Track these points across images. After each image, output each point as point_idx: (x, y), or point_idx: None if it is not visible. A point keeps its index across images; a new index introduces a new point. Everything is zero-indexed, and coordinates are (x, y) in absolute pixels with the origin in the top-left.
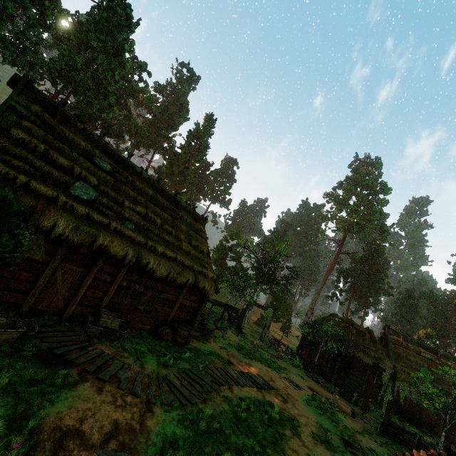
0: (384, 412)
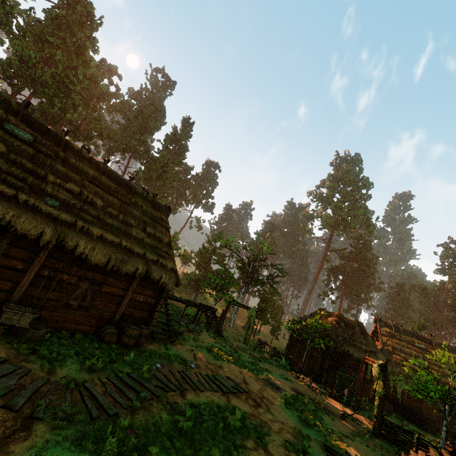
0: (377, 410)
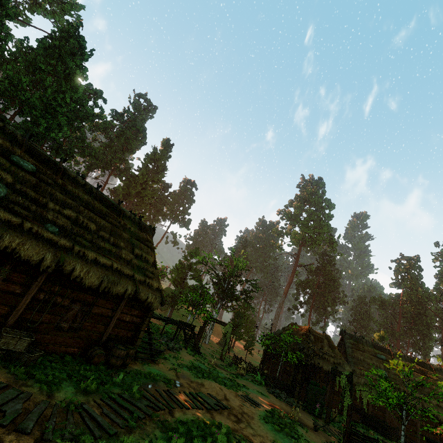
0: (345, 420)
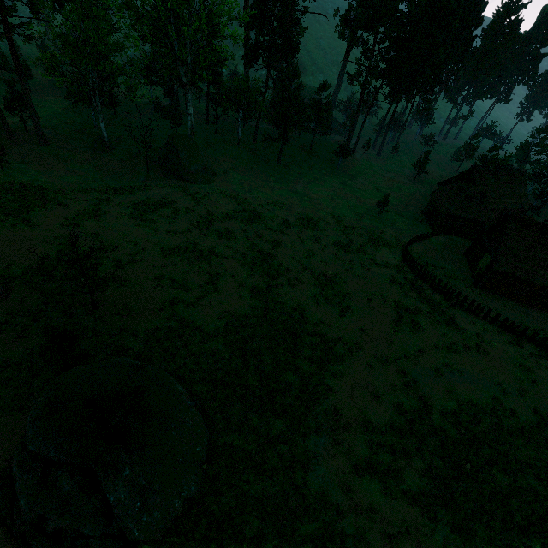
0: None
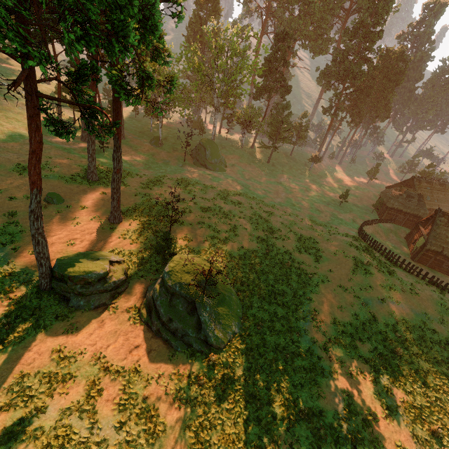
0: None
